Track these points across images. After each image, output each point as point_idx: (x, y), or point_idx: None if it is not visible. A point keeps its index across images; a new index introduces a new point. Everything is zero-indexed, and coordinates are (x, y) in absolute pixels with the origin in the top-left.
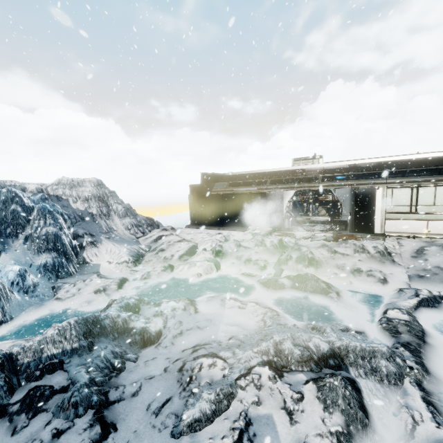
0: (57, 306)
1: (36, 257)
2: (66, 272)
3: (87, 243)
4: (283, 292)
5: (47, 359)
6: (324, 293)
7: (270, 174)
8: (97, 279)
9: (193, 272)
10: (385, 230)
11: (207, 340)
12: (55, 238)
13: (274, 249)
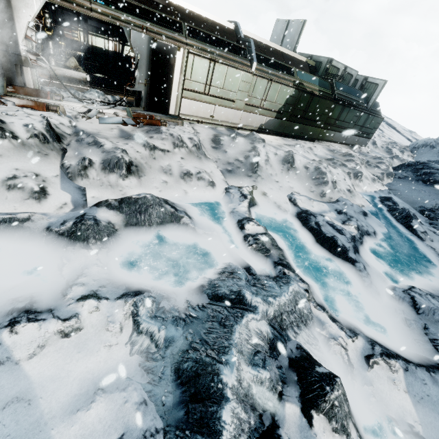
0: None
1: None
2: None
3: None
4: (117, 239)
5: None
6: (175, 221)
7: None
8: None
9: None
10: (180, 112)
11: None
12: None
13: (42, 144)
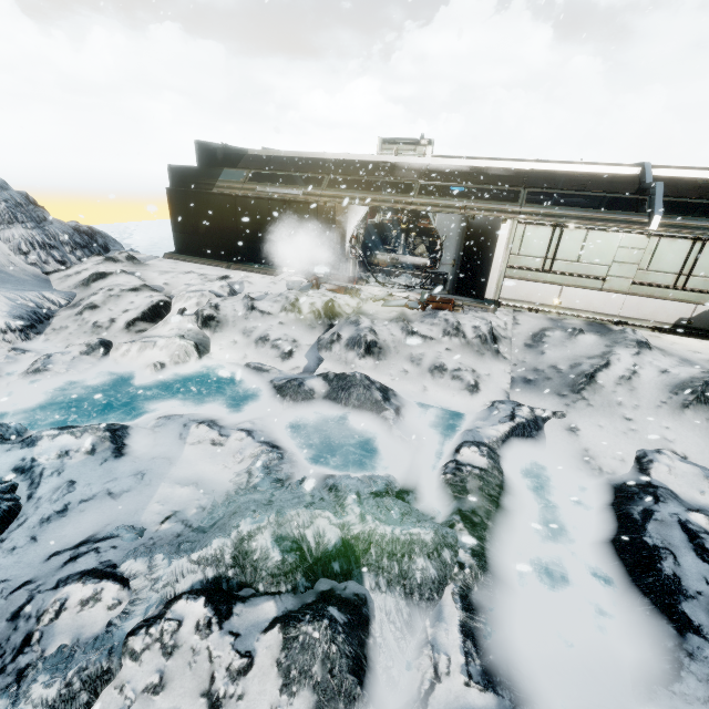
0: None
1: None
2: None
3: None
4: (309, 406)
5: None
6: (375, 411)
7: (333, 164)
8: None
9: (149, 359)
10: (500, 296)
11: (117, 526)
12: None
13: (315, 319)
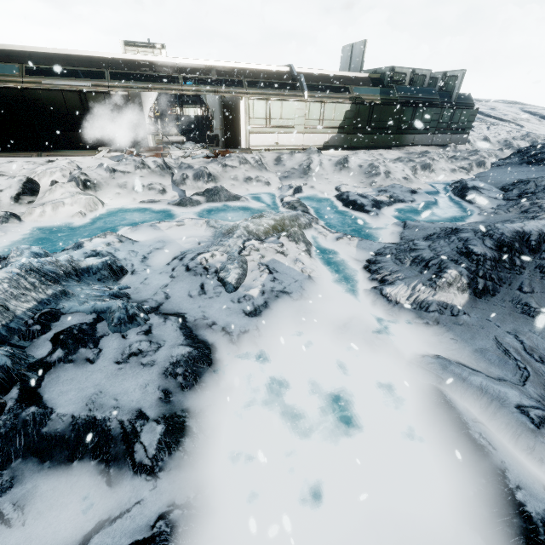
0: None
1: None
2: None
3: None
4: (202, 207)
5: (28, 315)
6: (236, 200)
7: (100, 61)
8: None
9: (67, 213)
10: (250, 145)
11: (180, 252)
12: None
13: (162, 171)
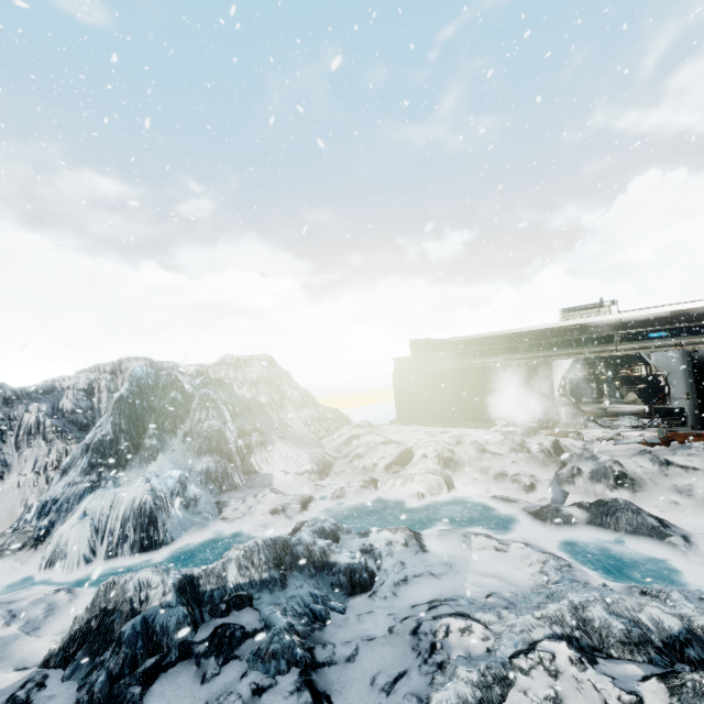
0: (223, 530)
1: (196, 461)
2: (230, 483)
3: (256, 444)
4: (573, 530)
5: (232, 590)
6: (656, 536)
7: (523, 335)
8: (272, 494)
9: (410, 491)
10: None
11: (449, 595)
12: (218, 435)
13: (545, 457)
